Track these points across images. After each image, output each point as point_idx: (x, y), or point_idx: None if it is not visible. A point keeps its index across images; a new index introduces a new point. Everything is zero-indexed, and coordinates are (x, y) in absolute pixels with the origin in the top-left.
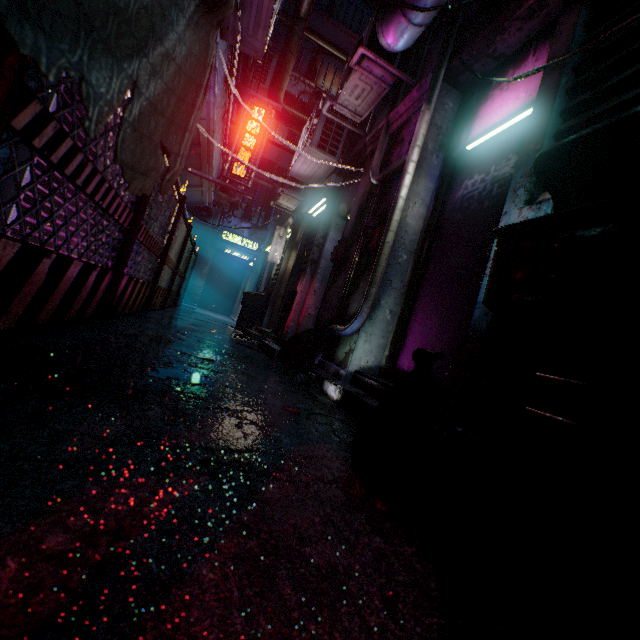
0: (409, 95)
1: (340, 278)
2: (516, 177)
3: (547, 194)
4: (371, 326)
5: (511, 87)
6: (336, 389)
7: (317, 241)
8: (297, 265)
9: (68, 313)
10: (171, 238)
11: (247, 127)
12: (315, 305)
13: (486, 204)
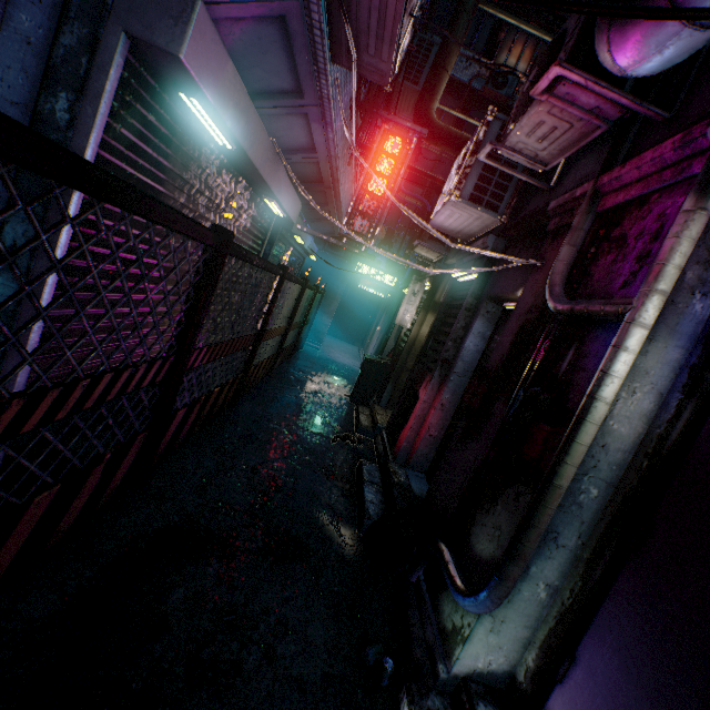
0: (652, 151)
1: (470, 446)
2: None
3: None
4: (504, 606)
5: None
6: None
7: (454, 333)
8: (427, 346)
9: (47, 543)
10: (267, 319)
11: (375, 166)
12: (440, 424)
13: None
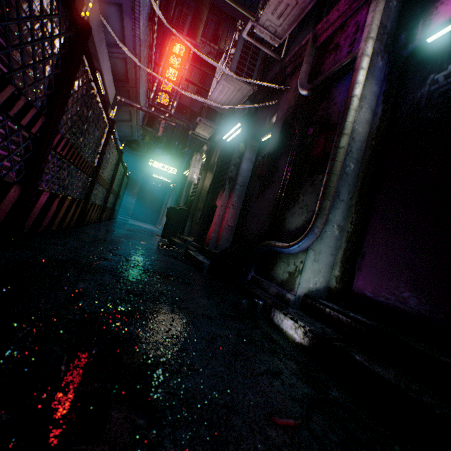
0: None
1: (268, 192)
2: None
3: None
4: (319, 243)
5: None
6: (298, 328)
7: (234, 161)
8: (214, 183)
9: None
10: (101, 158)
11: (169, 61)
12: (233, 217)
13: None
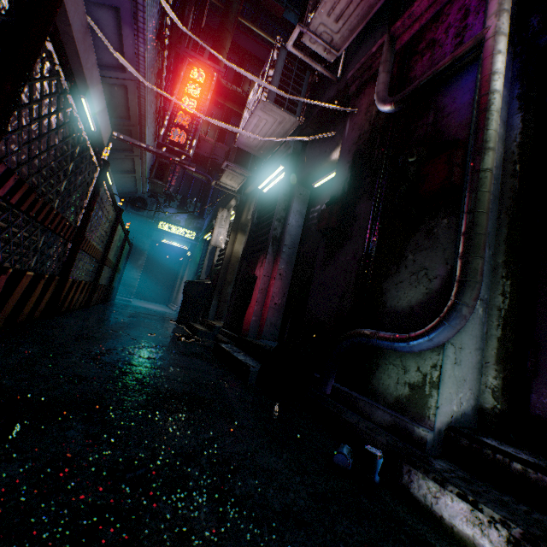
0: None
1: (343, 252)
2: None
3: None
4: (459, 331)
5: None
6: (488, 525)
7: (278, 214)
8: (249, 246)
9: None
10: (88, 215)
11: (185, 88)
12: (282, 292)
13: None
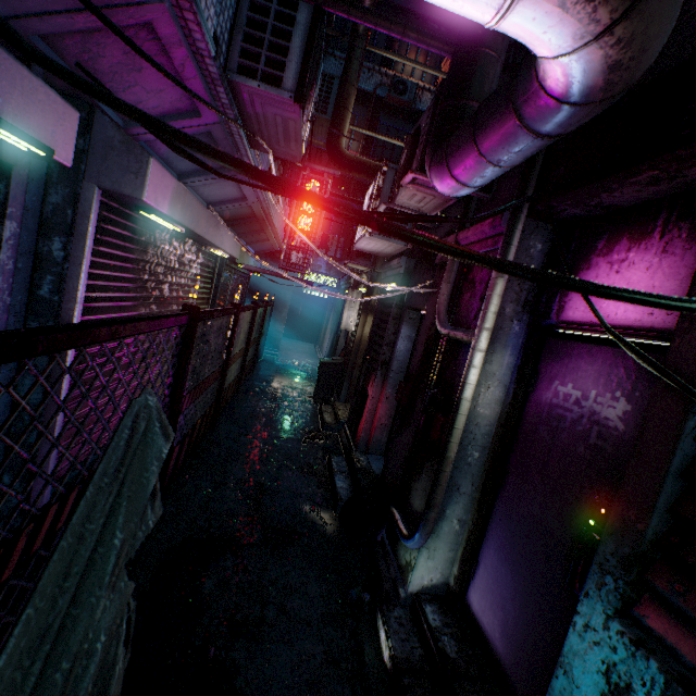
0: (480, 225)
1: (405, 433)
2: (605, 545)
3: (652, 610)
4: (434, 540)
5: (624, 272)
6: (386, 647)
7: (387, 339)
8: (370, 348)
9: None
10: (230, 351)
11: (301, 206)
12: (388, 413)
13: (580, 450)
